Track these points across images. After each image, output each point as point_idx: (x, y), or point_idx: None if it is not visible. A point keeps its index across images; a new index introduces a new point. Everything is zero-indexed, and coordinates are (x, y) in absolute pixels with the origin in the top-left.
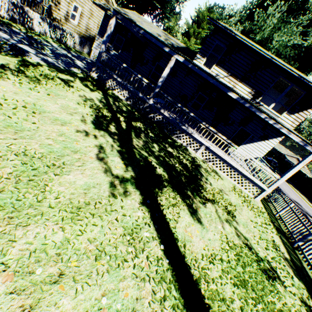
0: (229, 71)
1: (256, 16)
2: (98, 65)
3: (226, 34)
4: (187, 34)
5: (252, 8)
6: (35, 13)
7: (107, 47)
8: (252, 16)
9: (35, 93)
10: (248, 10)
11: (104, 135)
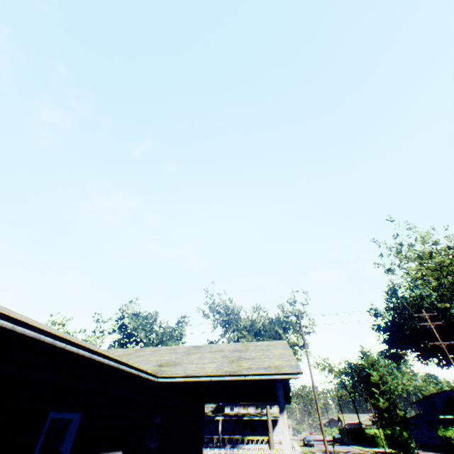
0: (241, 406)
1: None
2: None
3: None
4: None
5: None
6: None
7: None
8: None
9: None
10: None
11: None
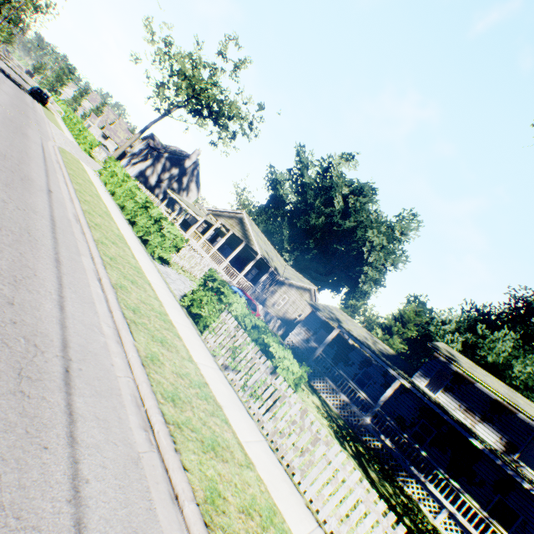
0: (461, 403)
1: (479, 329)
2: (309, 362)
3: (451, 362)
4: (388, 330)
5: (471, 316)
6: (261, 305)
7: (308, 336)
8: (474, 327)
9: (298, 399)
10: (466, 317)
11: (349, 455)
